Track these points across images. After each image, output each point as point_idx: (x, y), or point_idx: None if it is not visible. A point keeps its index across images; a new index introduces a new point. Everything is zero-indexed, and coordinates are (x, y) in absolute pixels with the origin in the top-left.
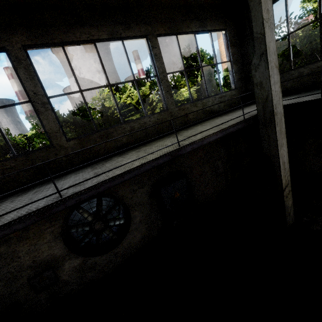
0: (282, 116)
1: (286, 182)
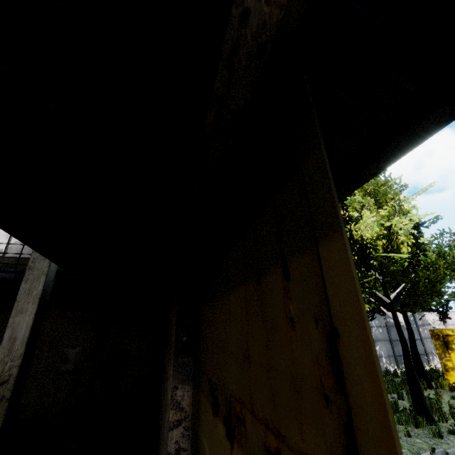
0: (43, 275)
1: (3, 376)
